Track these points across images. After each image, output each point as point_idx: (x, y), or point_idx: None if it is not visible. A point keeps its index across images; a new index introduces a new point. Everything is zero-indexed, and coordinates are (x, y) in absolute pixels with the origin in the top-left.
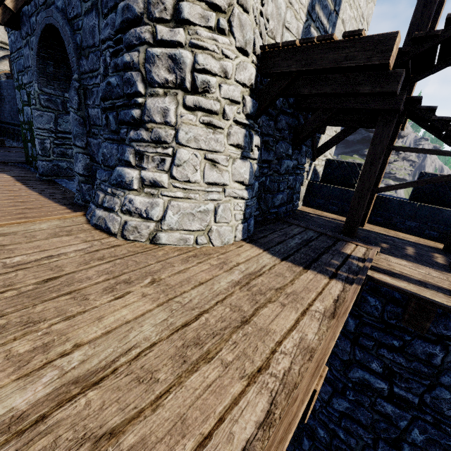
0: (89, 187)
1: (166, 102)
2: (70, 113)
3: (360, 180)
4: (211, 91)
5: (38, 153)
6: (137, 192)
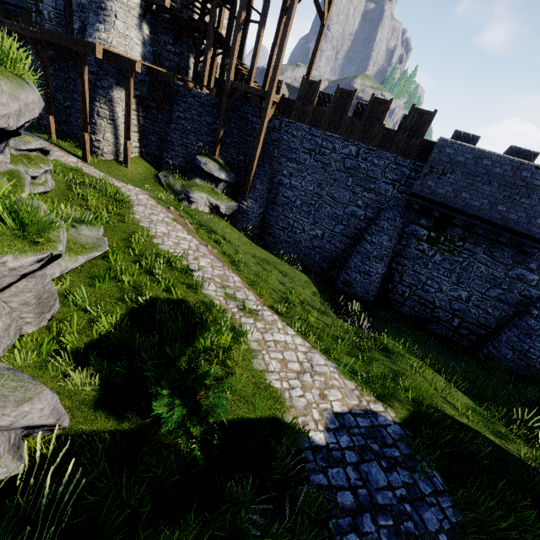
0: (81, 37)
1: (112, 4)
2: (73, 0)
3: (195, 58)
4: (125, 4)
5: (46, 19)
6: (103, 33)
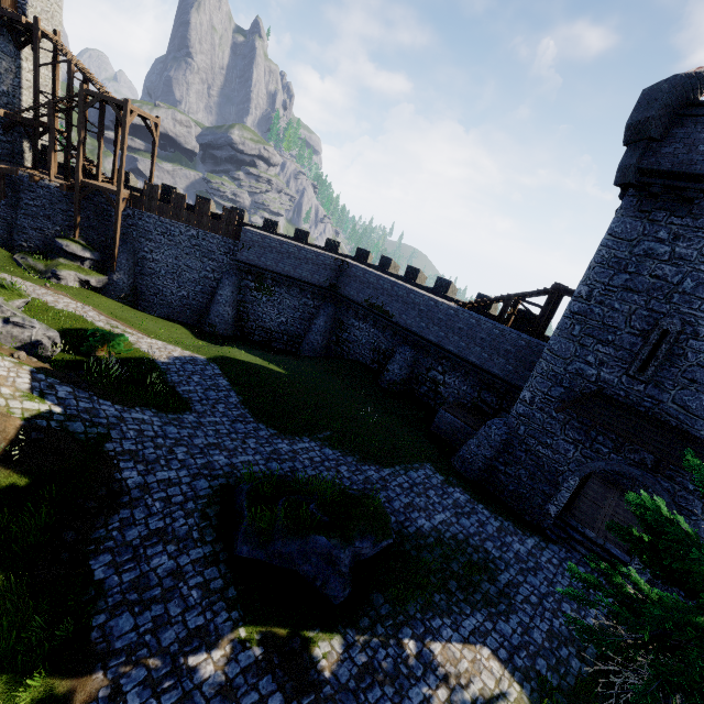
0: None
1: None
2: None
3: (33, 149)
4: None
5: None
6: None
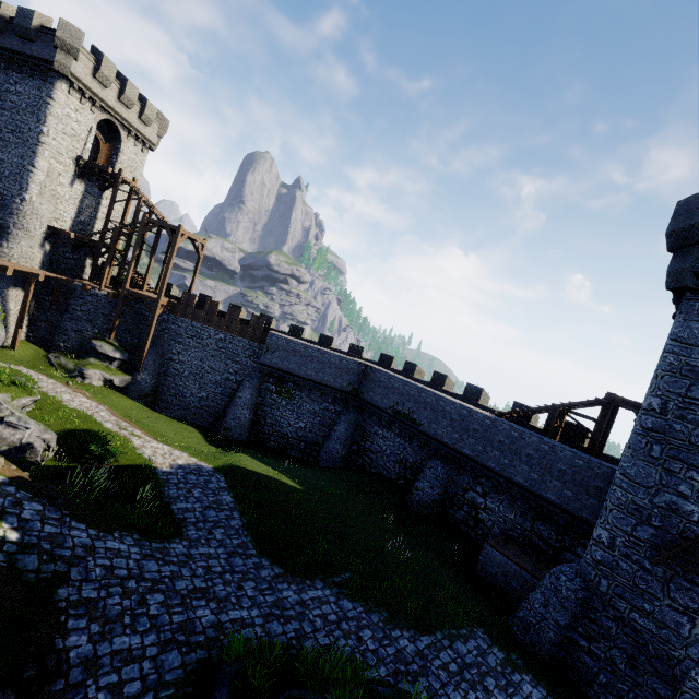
0: None
1: (19, 232)
2: None
3: (93, 265)
4: (32, 232)
5: None
6: (6, 249)
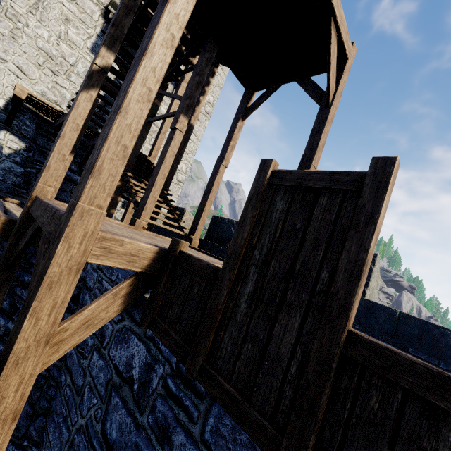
0: None
1: None
2: None
3: None
4: None
5: None
6: None
